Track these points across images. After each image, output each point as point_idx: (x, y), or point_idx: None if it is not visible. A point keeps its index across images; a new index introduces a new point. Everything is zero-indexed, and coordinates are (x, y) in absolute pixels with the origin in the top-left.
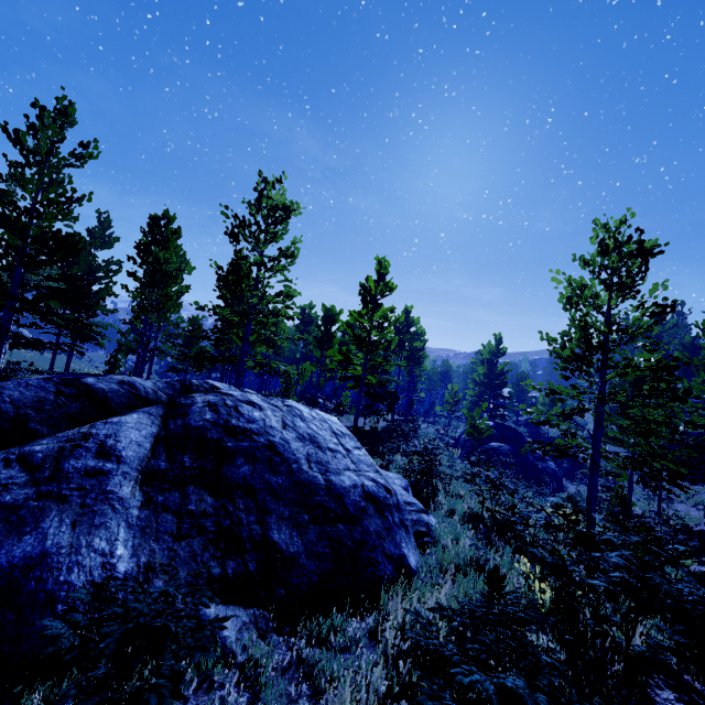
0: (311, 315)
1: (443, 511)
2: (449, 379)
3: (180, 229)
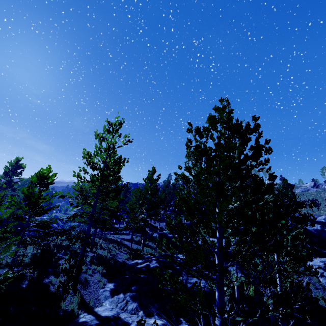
0: None
1: None
2: None
3: None
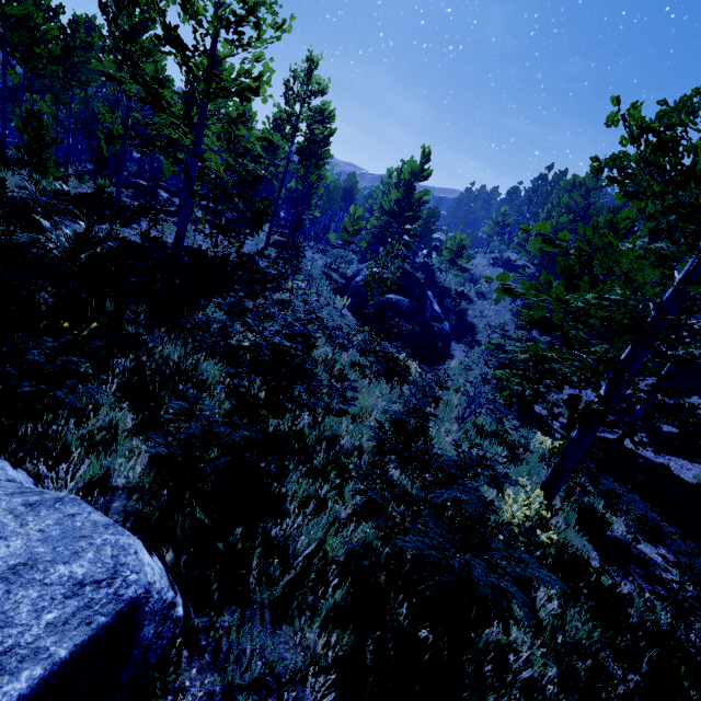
0: (131, 16)
1: (285, 581)
2: (352, 200)
3: None
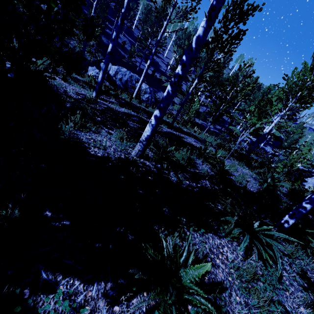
0: None
1: None
2: None
3: None
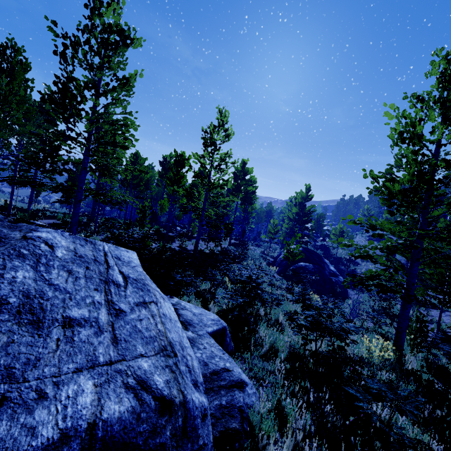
0: (170, 163)
1: (263, 351)
2: (271, 216)
3: (26, 60)
